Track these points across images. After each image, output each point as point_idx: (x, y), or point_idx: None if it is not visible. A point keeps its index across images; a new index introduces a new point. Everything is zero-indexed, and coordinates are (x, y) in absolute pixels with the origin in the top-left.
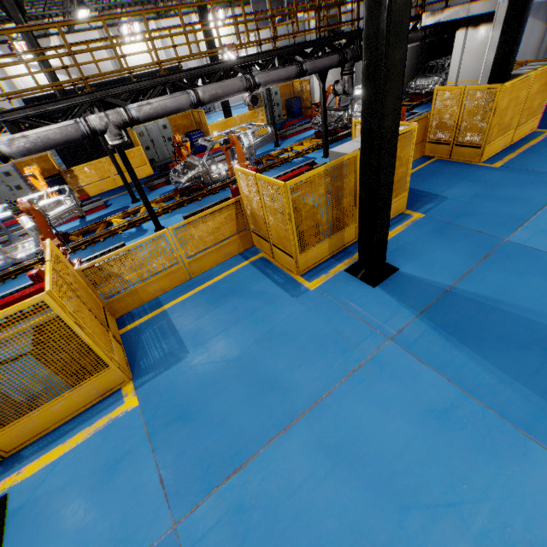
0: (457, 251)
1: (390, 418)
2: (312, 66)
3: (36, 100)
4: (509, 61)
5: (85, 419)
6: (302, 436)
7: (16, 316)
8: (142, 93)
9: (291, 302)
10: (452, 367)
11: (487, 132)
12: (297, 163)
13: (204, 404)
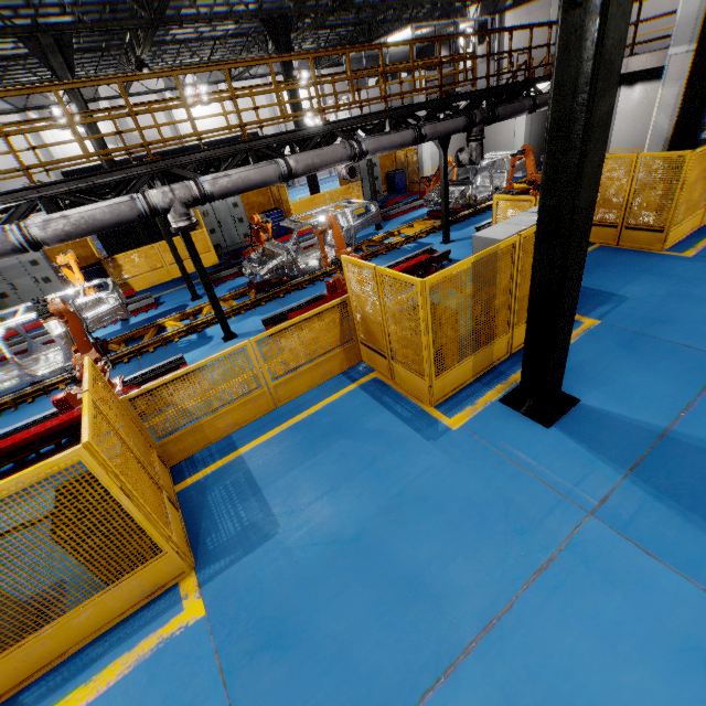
0: (662, 375)
1: (621, 659)
2: (432, 130)
3: (77, 173)
4: (697, 122)
5: (121, 637)
6: (477, 687)
7: (34, 483)
8: (215, 163)
9: (426, 449)
10: (704, 566)
11: (671, 211)
12: (409, 250)
13: (309, 618)
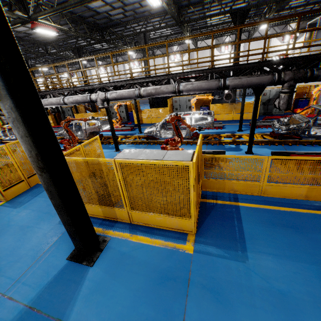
0: (130, 310)
1: None
2: (236, 82)
3: None
4: None
5: None
6: None
7: None
8: None
9: (53, 223)
10: None
11: None
12: (224, 148)
13: None
